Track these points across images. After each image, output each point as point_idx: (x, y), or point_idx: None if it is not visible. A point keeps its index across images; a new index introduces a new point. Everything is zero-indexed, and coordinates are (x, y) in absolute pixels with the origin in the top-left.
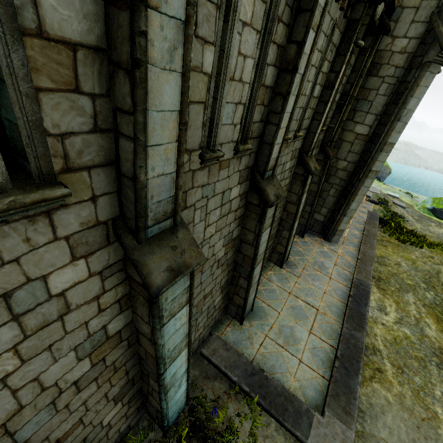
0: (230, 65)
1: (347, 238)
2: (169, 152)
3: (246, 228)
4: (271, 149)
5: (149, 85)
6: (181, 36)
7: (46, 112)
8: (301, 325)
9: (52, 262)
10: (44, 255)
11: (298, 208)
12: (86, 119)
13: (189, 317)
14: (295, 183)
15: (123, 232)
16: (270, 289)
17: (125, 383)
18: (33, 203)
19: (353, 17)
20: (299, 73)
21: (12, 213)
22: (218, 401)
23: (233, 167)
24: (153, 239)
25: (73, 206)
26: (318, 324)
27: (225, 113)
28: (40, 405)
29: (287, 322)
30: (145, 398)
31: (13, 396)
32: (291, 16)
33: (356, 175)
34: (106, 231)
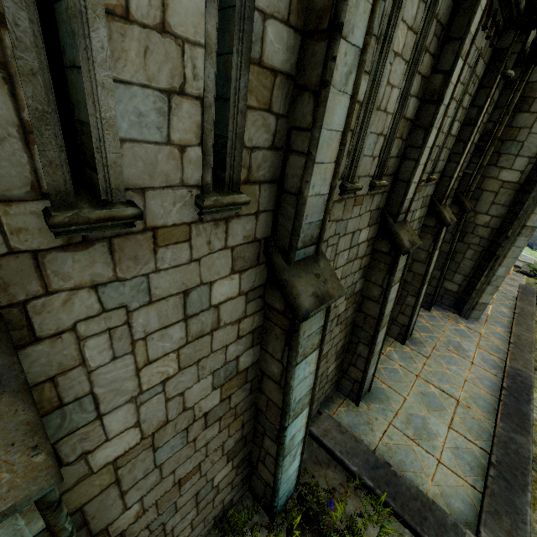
0: (379, 94)
1: (491, 316)
2: (327, 172)
3: (370, 281)
4: (408, 188)
5: (327, 105)
6: (356, 62)
7: (248, 127)
8: (436, 417)
9: (219, 270)
10: (215, 261)
11: (428, 268)
12: (269, 136)
13: (316, 366)
14: (425, 237)
15: (274, 251)
16: (391, 369)
17: (239, 438)
18: (226, 205)
19: (500, 46)
20: (443, 104)
21: (210, 212)
22: (333, 494)
23: (365, 206)
24: (299, 264)
25: (242, 218)
26: (459, 418)
27: (368, 144)
28: (178, 427)
29: (417, 410)
30: (252, 468)
31: (165, 405)
32: (437, 46)
33: (504, 232)
34: (259, 250)
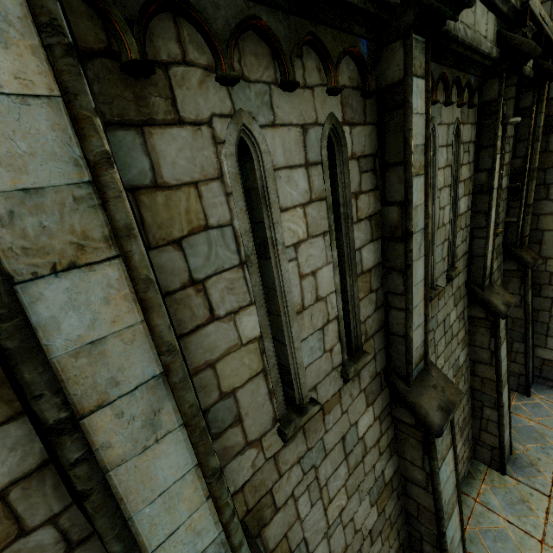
0: (291, 300)
1: None
2: (199, 521)
3: (405, 459)
4: (408, 343)
5: (120, 490)
6: (162, 390)
7: None
8: None
9: None
10: None
11: (499, 372)
12: (48, 552)
13: None
14: (478, 332)
15: None
16: (495, 532)
17: None
18: None
19: (485, 99)
20: (417, 231)
21: None
22: None
23: (349, 394)
24: None
25: None
26: None
27: (307, 351)
28: None
29: None
30: None
31: None
32: (375, 176)
33: None
34: None
